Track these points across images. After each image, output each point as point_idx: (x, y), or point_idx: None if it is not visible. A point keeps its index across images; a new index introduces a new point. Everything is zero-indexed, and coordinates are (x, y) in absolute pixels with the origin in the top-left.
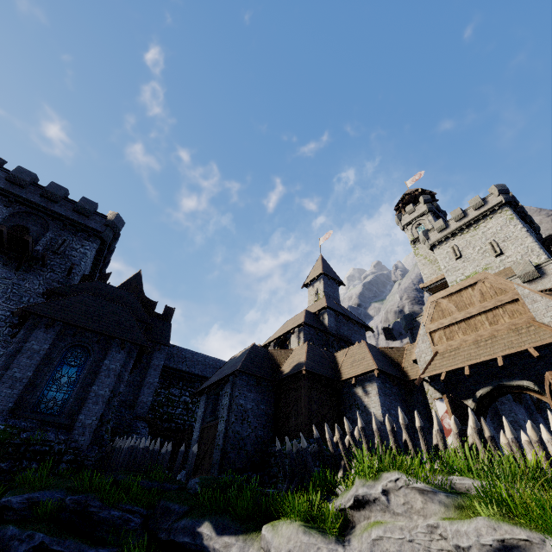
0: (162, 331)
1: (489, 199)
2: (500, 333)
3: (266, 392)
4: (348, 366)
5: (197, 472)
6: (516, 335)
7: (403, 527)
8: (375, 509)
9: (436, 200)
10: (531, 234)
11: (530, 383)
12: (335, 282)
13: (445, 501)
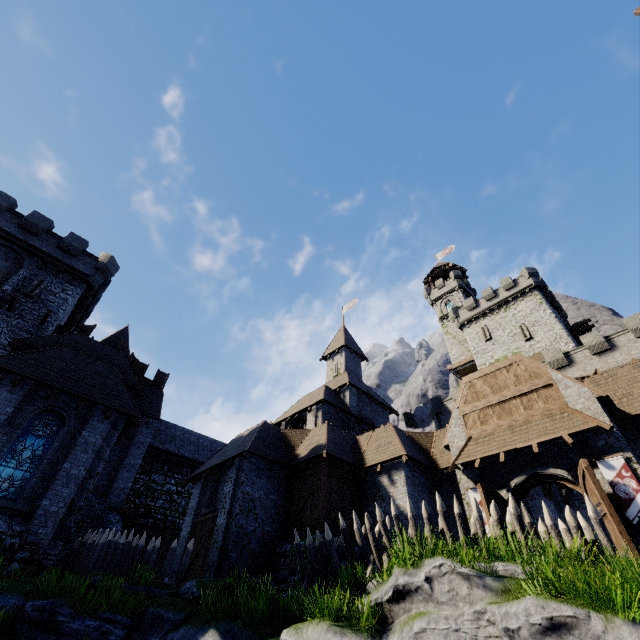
0: (152, 401)
1: (520, 281)
2: (535, 418)
3: (277, 479)
4: (373, 452)
5: (185, 578)
6: (550, 420)
7: (448, 616)
8: (417, 599)
9: (467, 277)
10: (560, 320)
11: (564, 472)
12: (358, 356)
13: (491, 585)
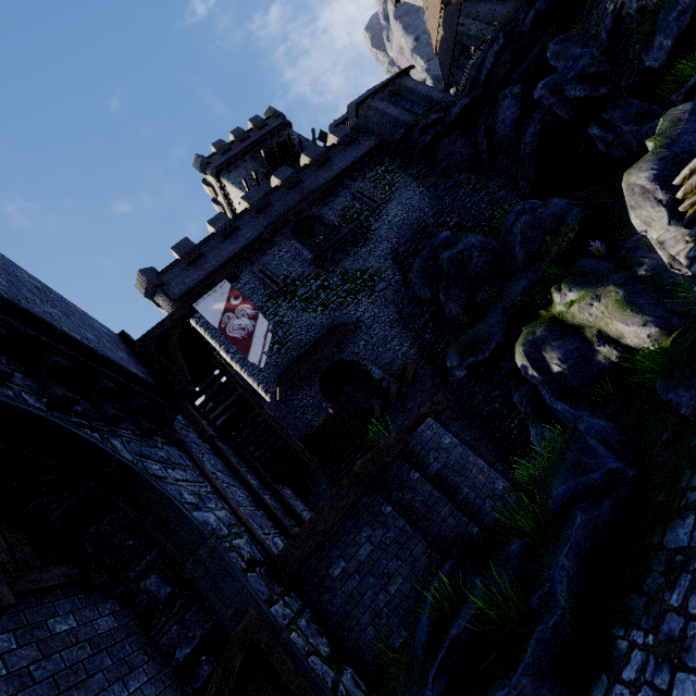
0: None
1: None
2: None
3: None
4: None
5: None
6: None
7: None
8: None
9: None
10: None
11: None
12: None
13: None
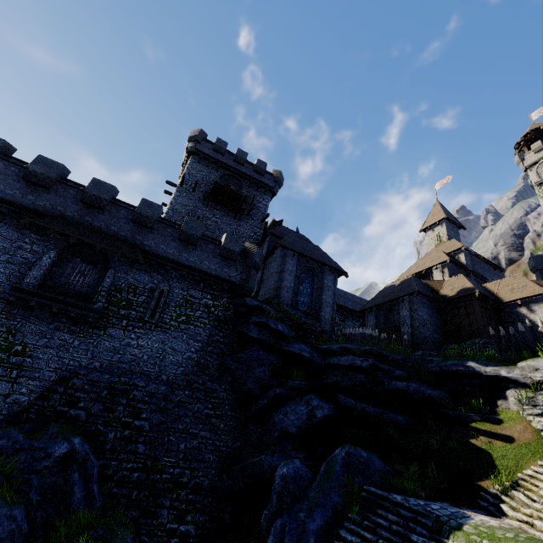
0: None
1: None
2: None
3: (433, 309)
4: (508, 293)
5: None
6: None
7: None
8: None
9: None
10: None
11: None
12: (457, 226)
13: None
